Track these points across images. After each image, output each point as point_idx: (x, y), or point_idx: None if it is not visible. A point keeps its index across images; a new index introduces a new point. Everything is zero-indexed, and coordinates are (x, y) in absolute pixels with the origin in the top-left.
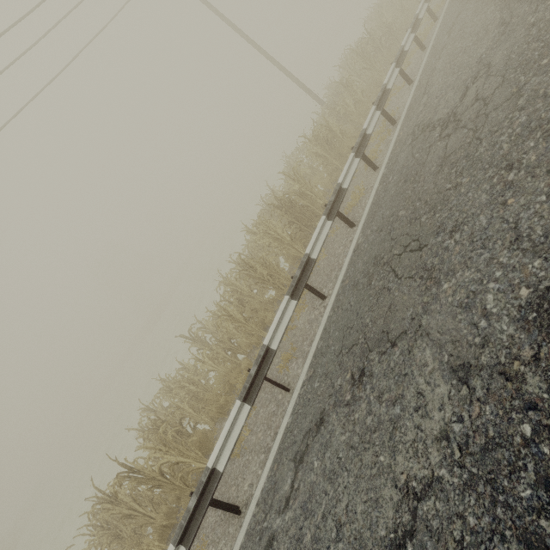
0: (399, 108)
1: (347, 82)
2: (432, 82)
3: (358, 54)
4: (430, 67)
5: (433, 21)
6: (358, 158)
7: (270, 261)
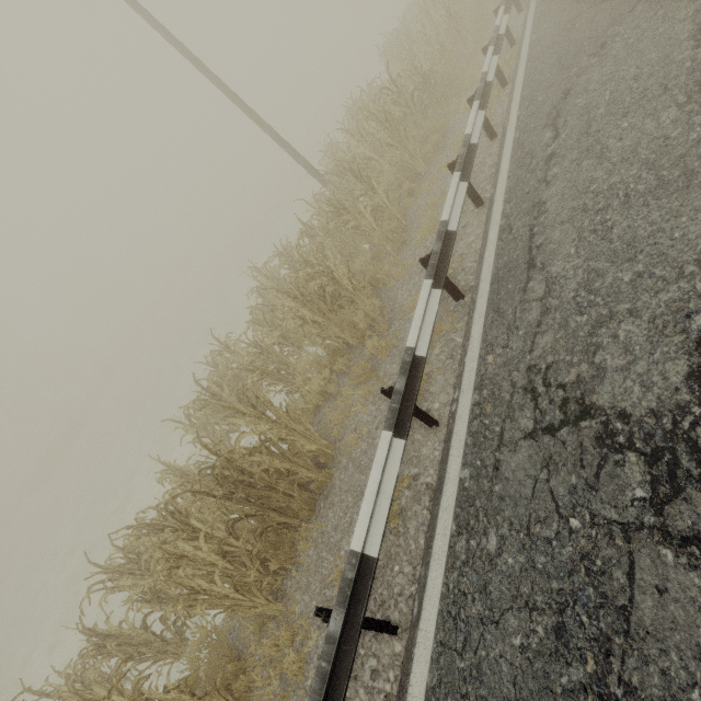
0: (463, 257)
1: (358, 154)
2: (548, 242)
3: (379, 119)
4: (528, 194)
5: (500, 85)
6: (401, 439)
7: (169, 696)
